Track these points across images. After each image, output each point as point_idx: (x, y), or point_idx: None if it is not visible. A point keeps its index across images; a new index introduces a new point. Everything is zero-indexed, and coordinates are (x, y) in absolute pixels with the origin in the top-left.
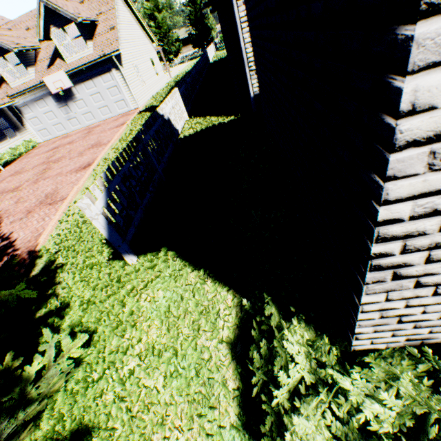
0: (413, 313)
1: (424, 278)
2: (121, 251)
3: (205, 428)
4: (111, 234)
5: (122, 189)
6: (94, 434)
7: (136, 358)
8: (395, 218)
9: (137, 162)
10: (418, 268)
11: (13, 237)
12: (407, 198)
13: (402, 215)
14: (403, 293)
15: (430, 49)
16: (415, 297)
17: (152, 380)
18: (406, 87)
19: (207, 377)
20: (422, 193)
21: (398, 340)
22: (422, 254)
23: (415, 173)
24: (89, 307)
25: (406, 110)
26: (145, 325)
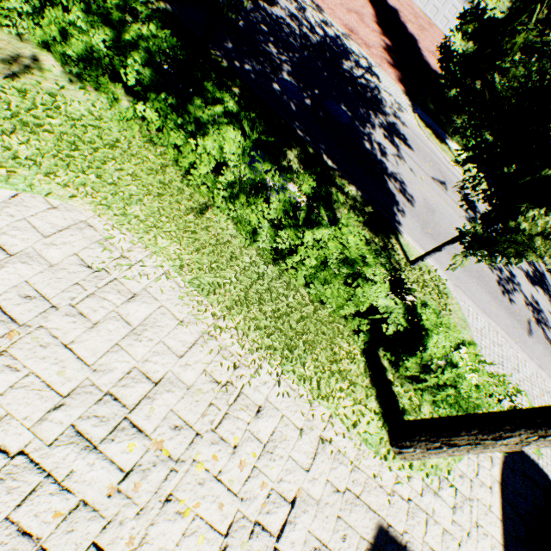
0: None
1: None
2: None
3: None
4: None
5: None
6: None
7: None
8: None
9: None
10: None
11: (427, 58)
12: None
13: None
14: None
15: None
16: None
17: None
18: None
19: None
20: None
21: None
22: None
23: None
24: None
25: None
26: None
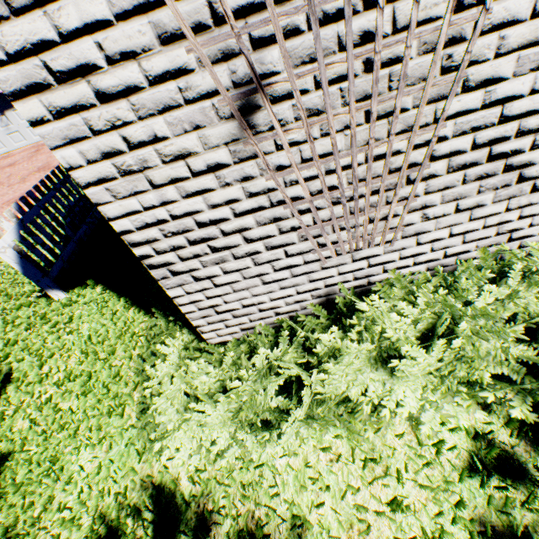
0: (220, 304)
1: (194, 273)
2: (43, 286)
3: (112, 434)
4: (26, 268)
5: (44, 220)
6: (10, 459)
7: (55, 387)
8: (128, 230)
9: (68, 191)
10: (182, 265)
11: None
12: (122, 216)
13: (130, 227)
14: (193, 286)
15: (52, 139)
16: (205, 289)
17: (69, 403)
18: (57, 156)
19: (118, 393)
20: (128, 213)
21: (236, 331)
22: (173, 254)
23: (111, 201)
24: (10, 347)
25: (69, 167)
26: (66, 356)
